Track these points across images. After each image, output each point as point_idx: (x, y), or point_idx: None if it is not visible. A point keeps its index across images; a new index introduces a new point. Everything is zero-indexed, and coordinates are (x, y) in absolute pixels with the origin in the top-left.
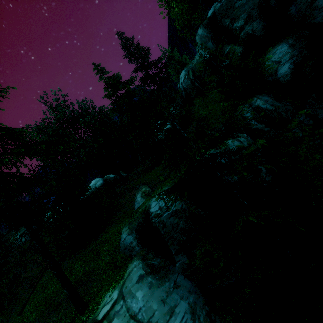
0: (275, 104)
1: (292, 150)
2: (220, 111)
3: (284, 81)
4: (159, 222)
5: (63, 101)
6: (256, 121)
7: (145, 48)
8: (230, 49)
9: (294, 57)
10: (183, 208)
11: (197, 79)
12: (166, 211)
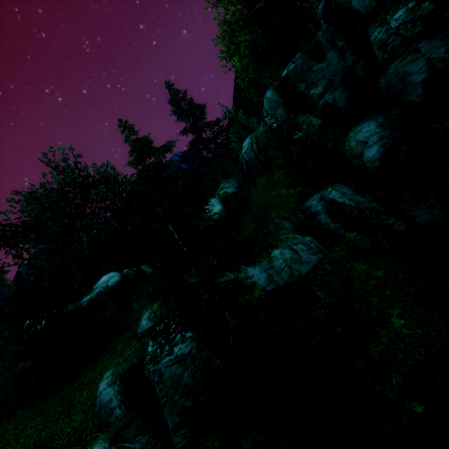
0: (355, 198)
1: (376, 266)
2: (288, 197)
3: (372, 167)
4: (154, 372)
5: (75, 162)
6: (329, 219)
7: (200, 105)
8: (303, 120)
9: (384, 139)
10: (192, 352)
11: (262, 151)
12: (168, 355)
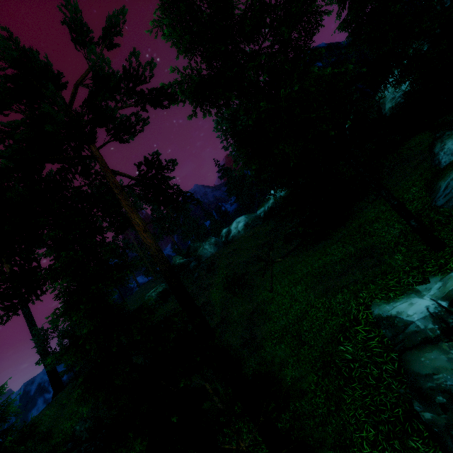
0: None
1: None
2: None
3: None
4: None
5: None
6: None
7: None
8: None
9: None
10: None
11: None
12: None
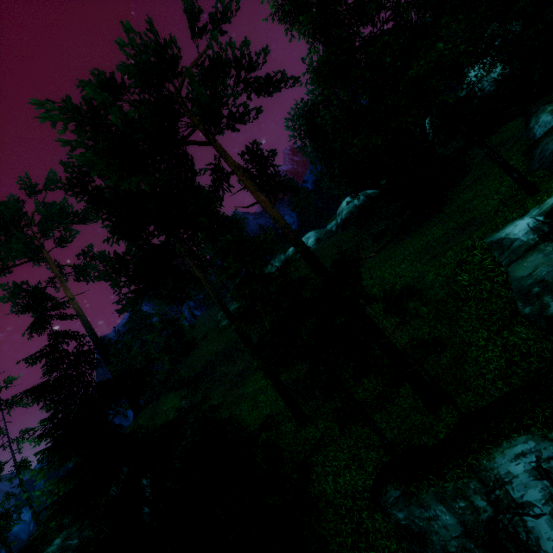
0: None
1: None
2: None
3: None
4: None
5: None
6: None
7: None
8: None
9: None
10: None
11: None
12: None
